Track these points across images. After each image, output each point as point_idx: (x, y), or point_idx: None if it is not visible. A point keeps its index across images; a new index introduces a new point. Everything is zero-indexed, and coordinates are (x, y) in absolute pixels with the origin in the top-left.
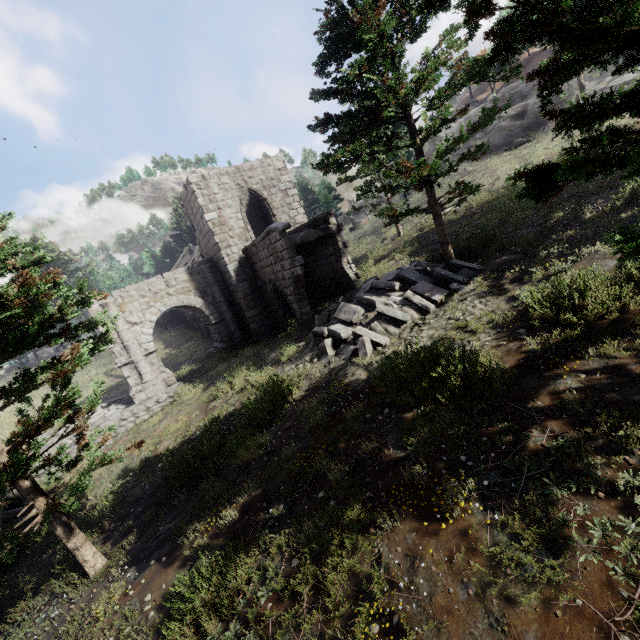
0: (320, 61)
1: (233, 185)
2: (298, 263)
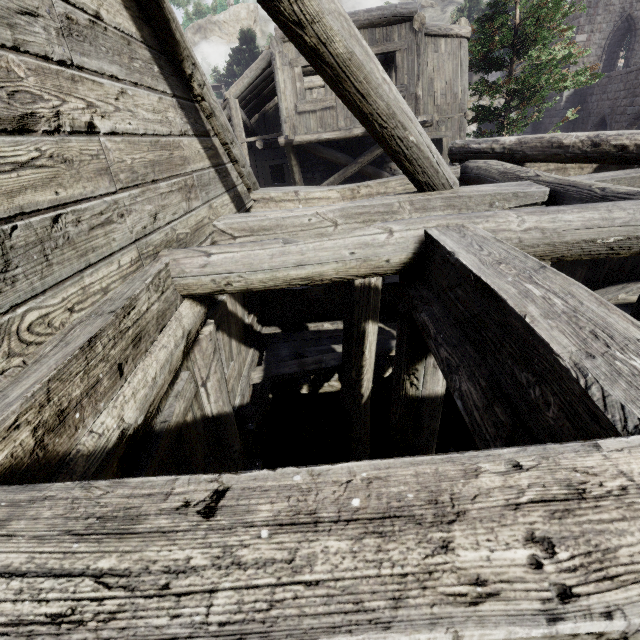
0: None
1: (618, 8)
2: None
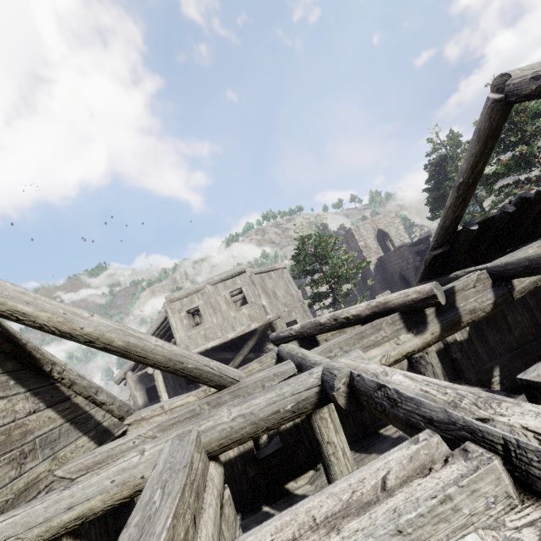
0: (429, 180)
1: (370, 228)
2: (418, 260)
